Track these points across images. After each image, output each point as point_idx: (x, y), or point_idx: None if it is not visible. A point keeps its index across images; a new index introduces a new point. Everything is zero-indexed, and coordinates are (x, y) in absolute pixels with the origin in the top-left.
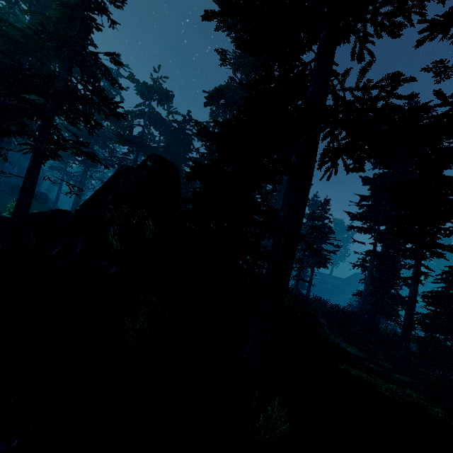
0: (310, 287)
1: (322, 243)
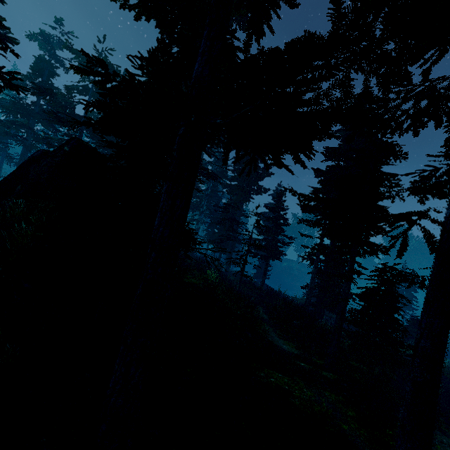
0: (264, 278)
1: (277, 234)
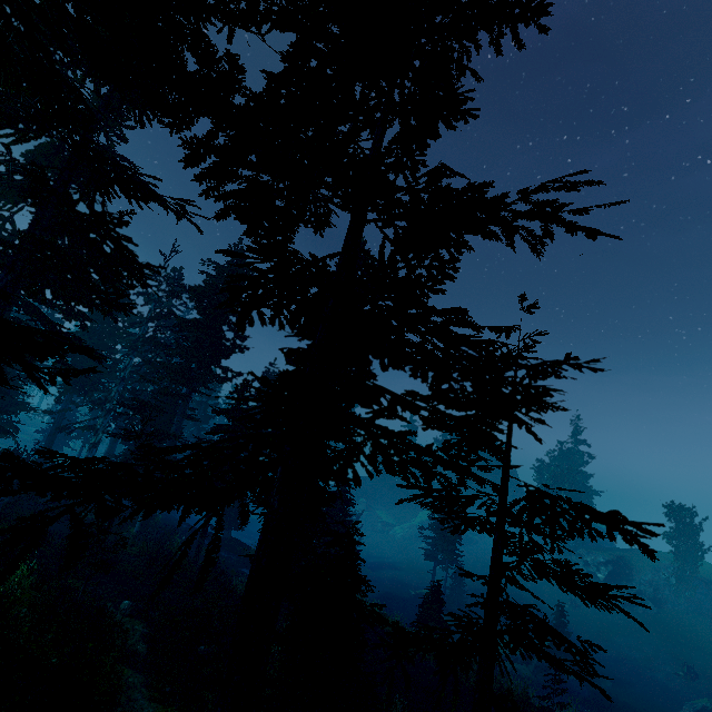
0: (201, 542)
1: None
